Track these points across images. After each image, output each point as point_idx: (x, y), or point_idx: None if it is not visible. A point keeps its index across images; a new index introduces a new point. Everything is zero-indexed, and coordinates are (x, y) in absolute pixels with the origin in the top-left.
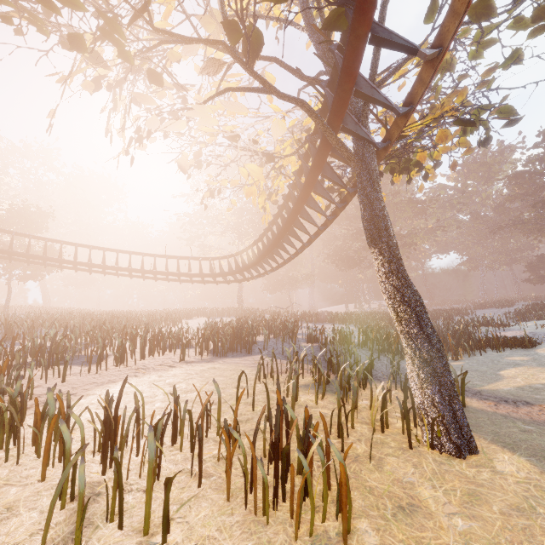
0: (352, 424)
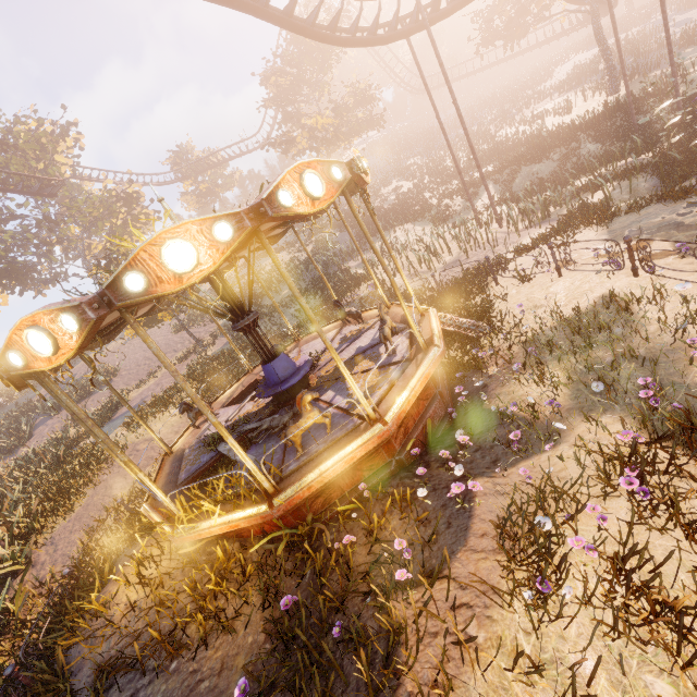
0: (592, 99)
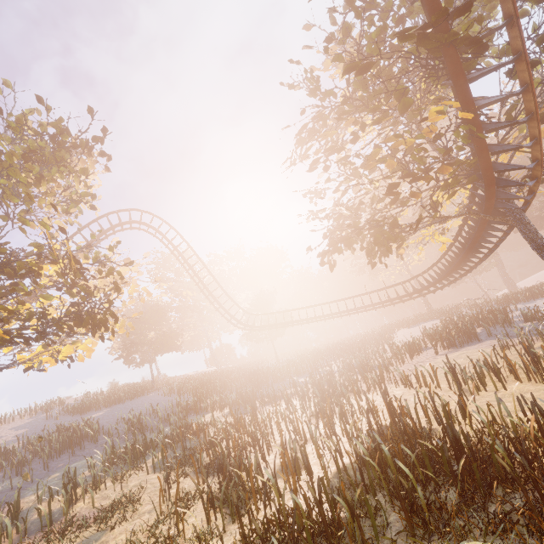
0: None
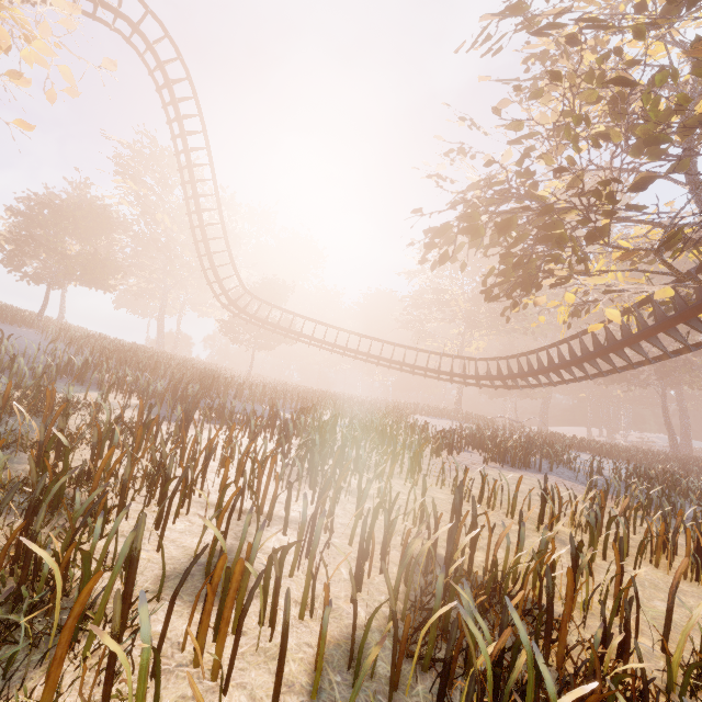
0: None
